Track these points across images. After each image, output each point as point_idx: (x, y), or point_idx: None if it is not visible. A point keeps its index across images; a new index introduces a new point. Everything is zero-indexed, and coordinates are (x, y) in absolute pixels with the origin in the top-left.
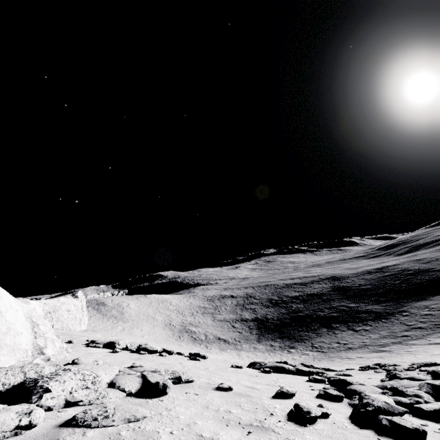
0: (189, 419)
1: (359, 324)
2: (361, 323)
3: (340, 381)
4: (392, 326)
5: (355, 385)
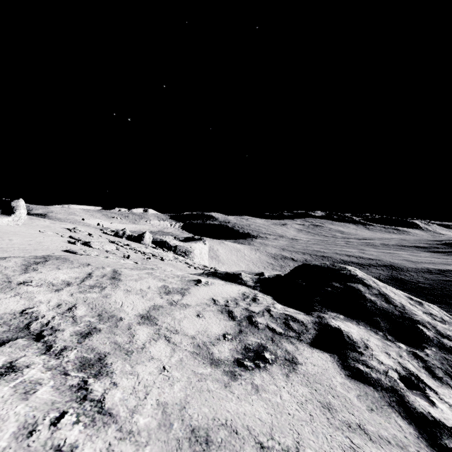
0: None
1: None
2: None
3: None
4: None
5: None
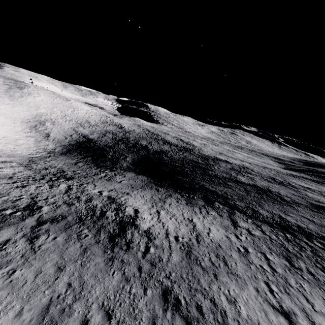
0: None
1: (90, 163)
2: (91, 163)
3: None
4: (76, 168)
5: None
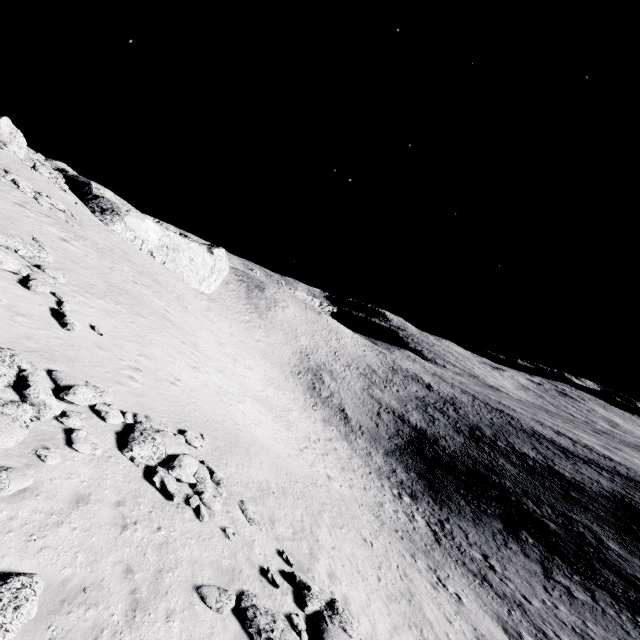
0: None
1: (576, 577)
2: (582, 580)
3: None
4: None
5: None
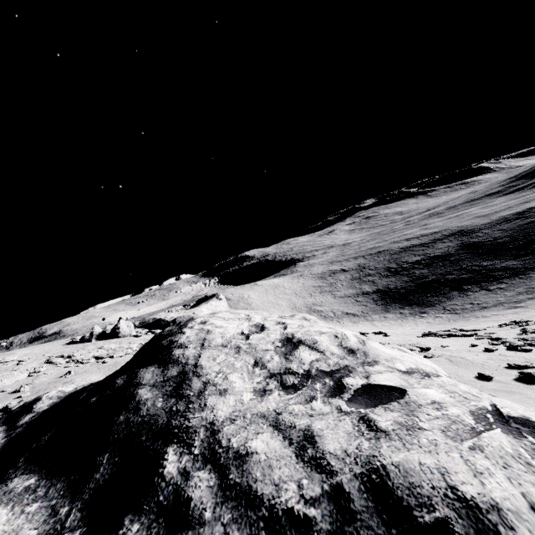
0: (453, 355)
1: (494, 283)
2: (496, 282)
3: (497, 338)
4: (529, 282)
5: (504, 339)
